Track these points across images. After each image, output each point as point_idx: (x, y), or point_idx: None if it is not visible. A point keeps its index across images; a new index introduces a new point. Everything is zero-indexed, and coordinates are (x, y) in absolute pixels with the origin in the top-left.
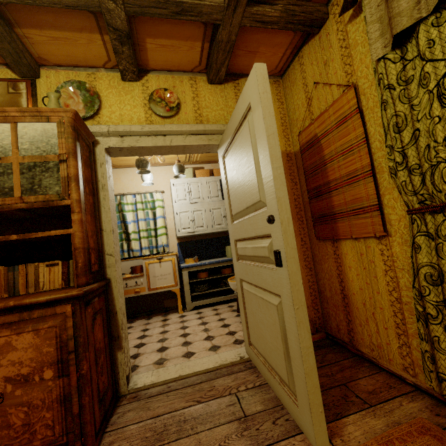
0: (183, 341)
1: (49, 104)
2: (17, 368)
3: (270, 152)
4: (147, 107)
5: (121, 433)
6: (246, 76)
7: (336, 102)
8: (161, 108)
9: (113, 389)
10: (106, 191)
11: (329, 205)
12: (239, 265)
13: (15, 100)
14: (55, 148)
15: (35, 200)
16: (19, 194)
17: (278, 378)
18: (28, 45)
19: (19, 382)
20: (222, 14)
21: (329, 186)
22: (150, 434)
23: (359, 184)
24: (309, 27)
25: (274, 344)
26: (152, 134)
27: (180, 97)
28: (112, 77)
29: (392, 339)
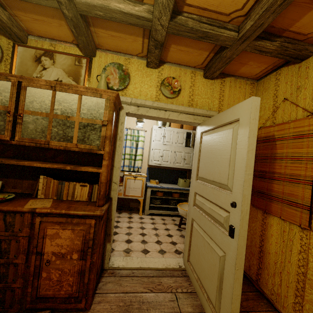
0: (142, 239)
1: (101, 81)
2: (59, 249)
3: (247, 162)
4: (158, 88)
5: (105, 297)
6: (231, 76)
7: (299, 120)
8: (167, 90)
9: (101, 265)
10: (121, 142)
11: (269, 188)
12: (194, 209)
13: (78, 70)
14: (101, 116)
15: (84, 147)
16: (75, 142)
17: (206, 295)
18: (95, 37)
19: (59, 257)
20: (233, 42)
21: (273, 175)
22: (122, 304)
23: (299, 186)
24: (294, 58)
25: (210, 276)
26: (157, 108)
27: (181, 85)
28: (140, 63)
29: (290, 295)
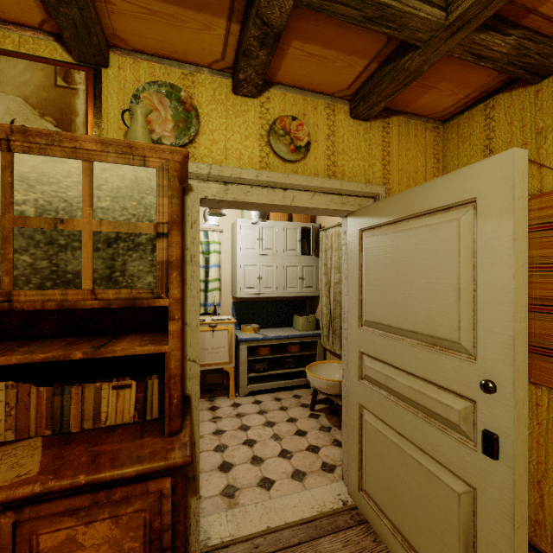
0: (251, 455)
1: (135, 125)
2: None
3: (516, 294)
4: (264, 141)
5: None
6: (399, 113)
7: (550, 195)
8: (283, 145)
9: None
10: (195, 266)
11: None
12: (363, 387)
13: (66, 99)
14: (151, 212)
15: (114, 296)
16: (89, 285)
17: None
18: (103, 13)
19: None
20: (432, 34)
21: None
22: None
23: None
24: (531, 74)
25: (435, 532)
26: (268, 185)
27: (310, 133)
28: (219, 85)
29: None
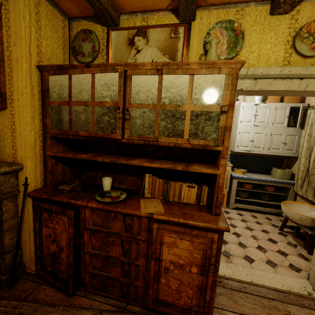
0: (238, 241)
1: (211, 51)
2: (177, 258)
3: None
4: (289, 45)
5: (222, 314)
6: None
7: None
8: (305, 45)
9: None
10: None
11: None
12: None
13: (174, 44)
14: (219, 99)
15: (197, 143)
16: (186, 137)
17: None
18: None
19: (177, 266)
20: None
21: None
22: None
23: None
24: None
25: None
26: (287, 77)
27: None
28: (260, 12)
29: None
